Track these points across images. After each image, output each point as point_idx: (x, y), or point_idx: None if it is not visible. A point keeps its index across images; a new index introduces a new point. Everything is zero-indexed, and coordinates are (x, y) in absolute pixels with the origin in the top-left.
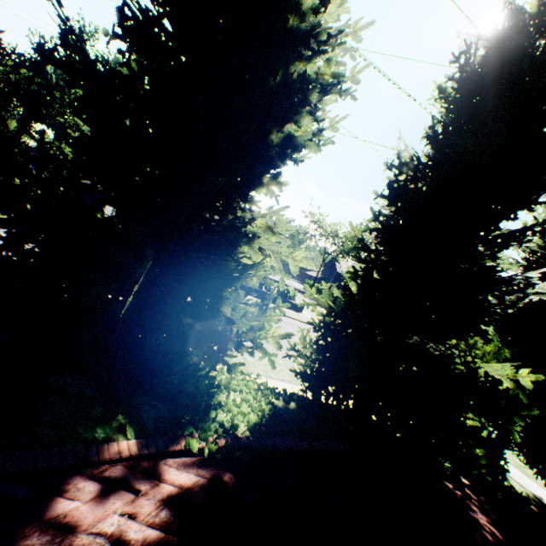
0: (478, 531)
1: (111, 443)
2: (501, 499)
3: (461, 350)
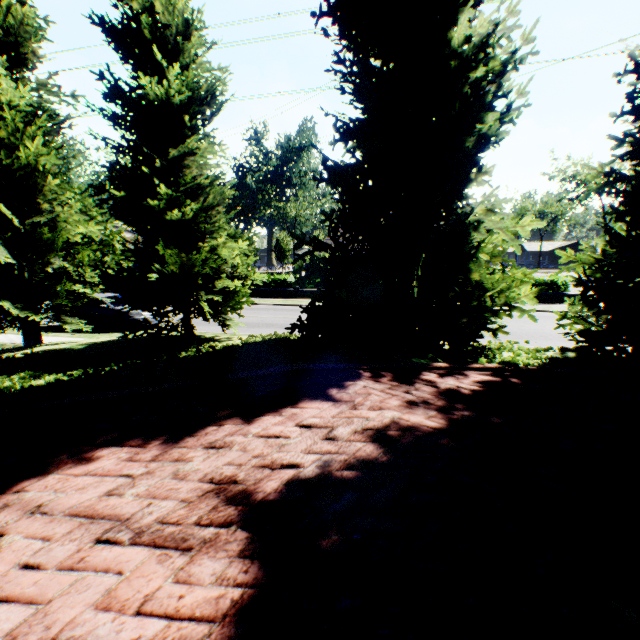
0: None
1: (431, 363)
2: None
3: None
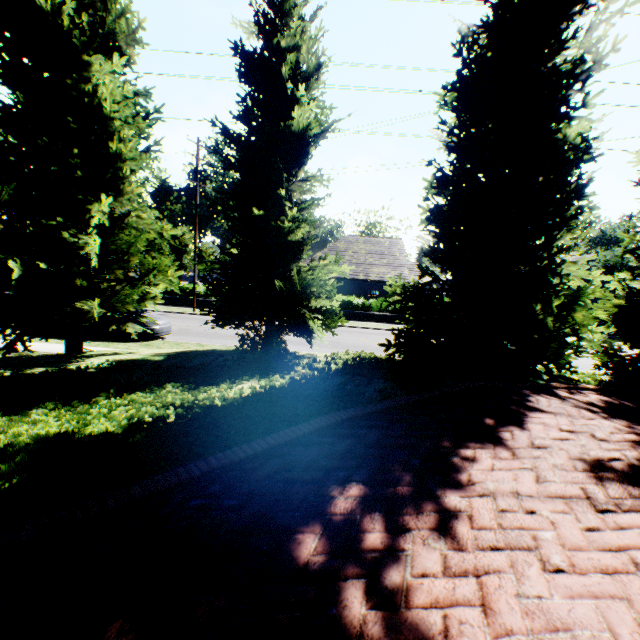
0: None
1: (551, 383)
2: None
3: None
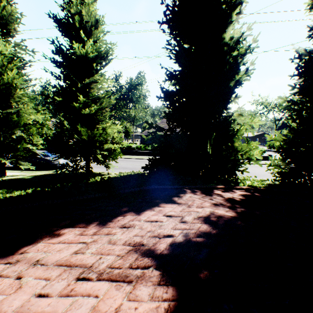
0: None
1: (217, 186)
2: None
3: None
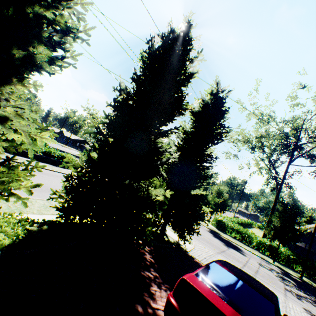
0: (144, 262)
1: None
2: (161, 246)
3: (146, 184)
